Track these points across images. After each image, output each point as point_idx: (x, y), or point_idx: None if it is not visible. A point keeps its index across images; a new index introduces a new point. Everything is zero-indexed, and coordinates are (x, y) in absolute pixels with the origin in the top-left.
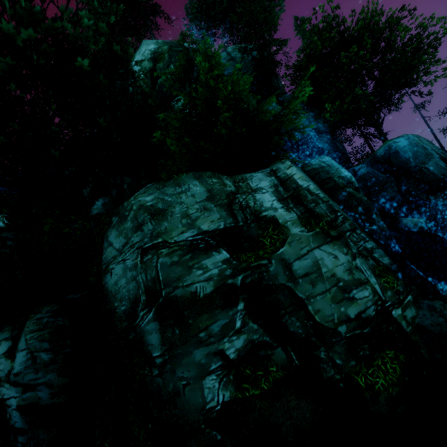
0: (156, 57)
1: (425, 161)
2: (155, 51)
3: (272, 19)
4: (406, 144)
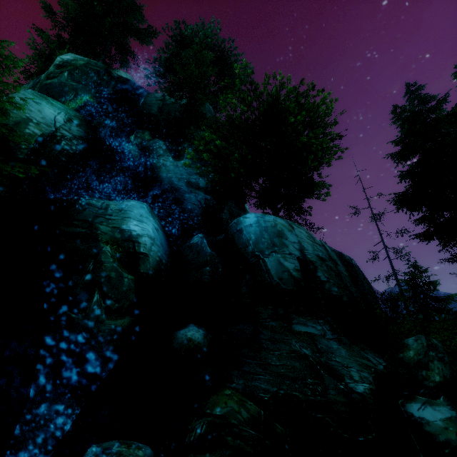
0: (65, 66)
1: (265, 252)
2: (67, 61)
3: (205, 74)
4: (255, 223)
